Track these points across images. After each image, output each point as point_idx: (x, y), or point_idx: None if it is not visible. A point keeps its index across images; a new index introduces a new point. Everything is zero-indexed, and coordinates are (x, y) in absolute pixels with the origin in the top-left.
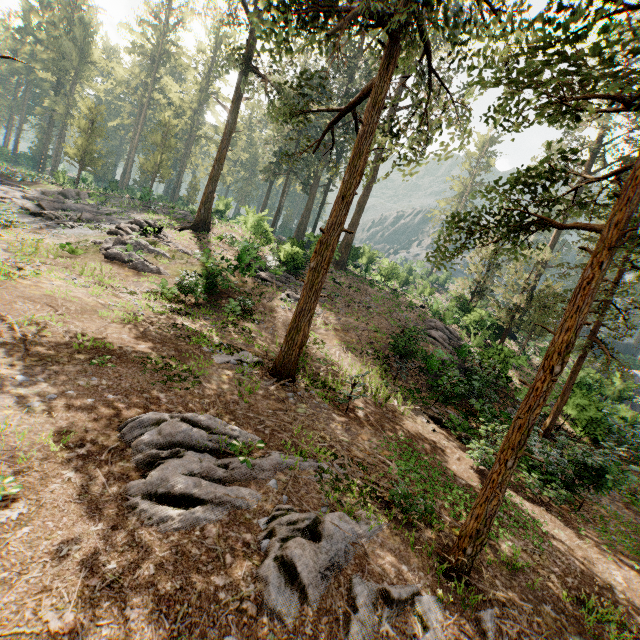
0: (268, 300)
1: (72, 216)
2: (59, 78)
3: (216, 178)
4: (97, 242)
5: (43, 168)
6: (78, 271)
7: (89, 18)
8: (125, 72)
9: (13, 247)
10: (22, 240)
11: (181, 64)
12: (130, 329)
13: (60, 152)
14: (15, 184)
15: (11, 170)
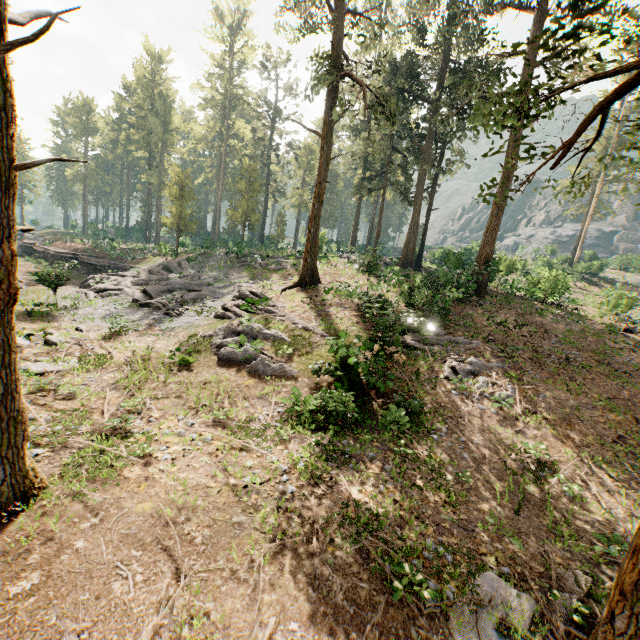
0: (430, 384)
1: (177, 298)
2: (150, 153)
3: (317, 219)
4: (206, 335)
5: (149, 238)
6: (193, 399)
7: (166, 89)
8: (202, 129)
9: (121, 380)
10: (132, 354)
11: (249, 104)
12: (293, 578)
13: (160, 220)
14: (127, 265)
15: (124, 249)
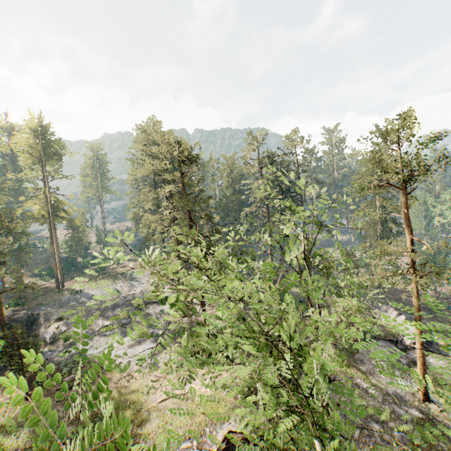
0: None
1: None
2: None
3: None
4: None
5: None
6: None
7: None
8: None
9: None
10: None
11: None
12: None
13: None
14: None
15: None
